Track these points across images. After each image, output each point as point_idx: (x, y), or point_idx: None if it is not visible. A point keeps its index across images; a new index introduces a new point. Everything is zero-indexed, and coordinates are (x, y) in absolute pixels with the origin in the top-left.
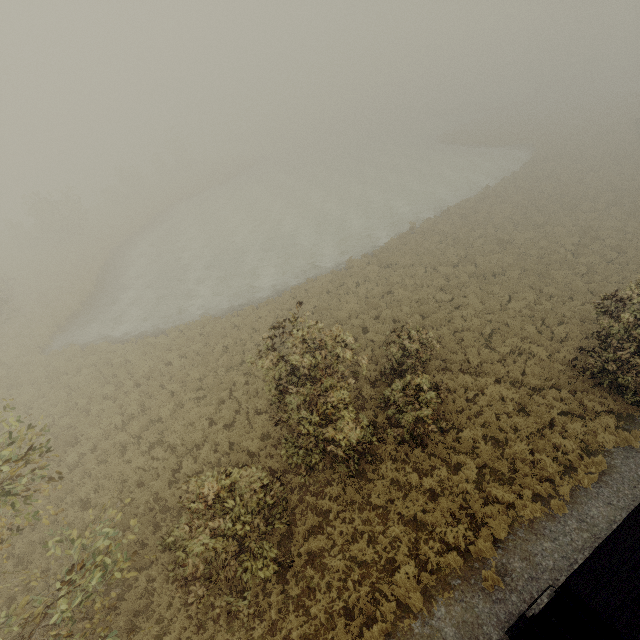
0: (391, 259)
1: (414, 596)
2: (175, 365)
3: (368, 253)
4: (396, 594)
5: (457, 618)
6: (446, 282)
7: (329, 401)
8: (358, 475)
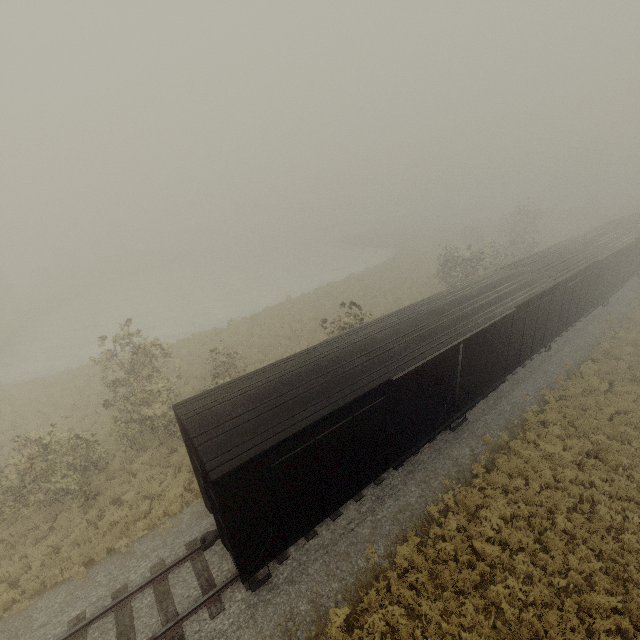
0: (261, 319)
1: (174, 504)
2: (55, 396)
3: (249, 317)
4: (164, 507)
5: (195, 510)
6: (293, 333)
7: (147, 389)
8: (173, 451)
